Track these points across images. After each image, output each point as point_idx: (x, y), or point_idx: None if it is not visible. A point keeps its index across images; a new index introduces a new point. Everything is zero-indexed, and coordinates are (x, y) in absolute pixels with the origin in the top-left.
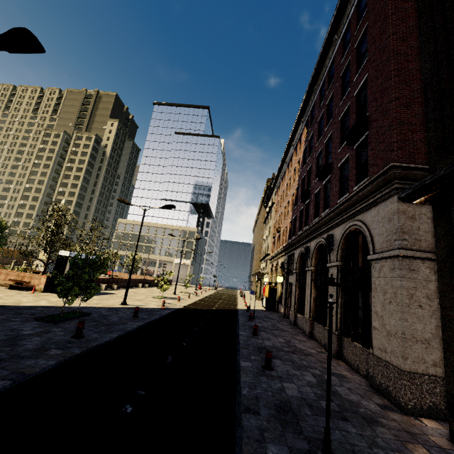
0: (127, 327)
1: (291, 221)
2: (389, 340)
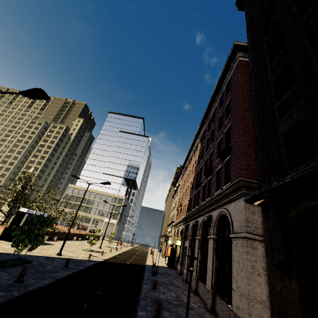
0: (58, 275)
1: (189, 200)
2: (241, 299)
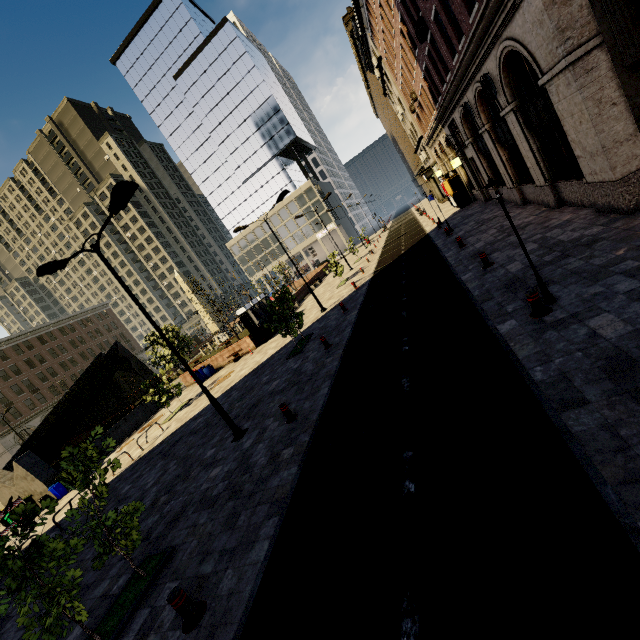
0: (350, 321)
1: (424, 75)
2: (594, 161)
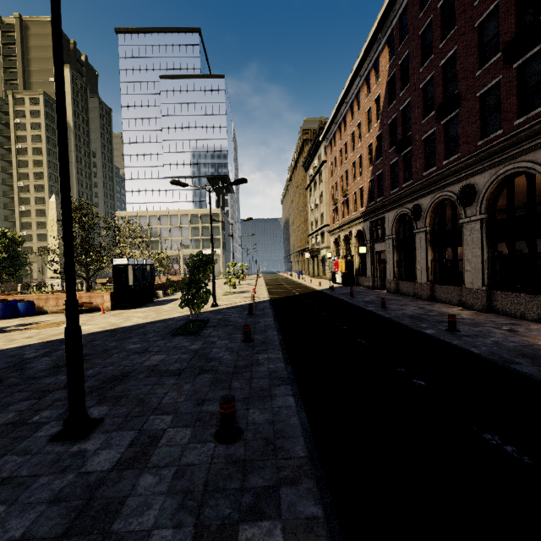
0: (267, 324)
1: (371, 180)
2: None
